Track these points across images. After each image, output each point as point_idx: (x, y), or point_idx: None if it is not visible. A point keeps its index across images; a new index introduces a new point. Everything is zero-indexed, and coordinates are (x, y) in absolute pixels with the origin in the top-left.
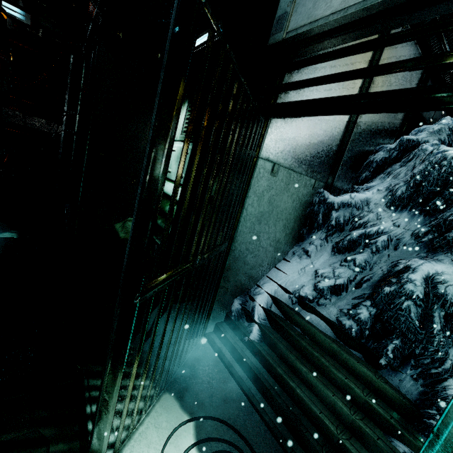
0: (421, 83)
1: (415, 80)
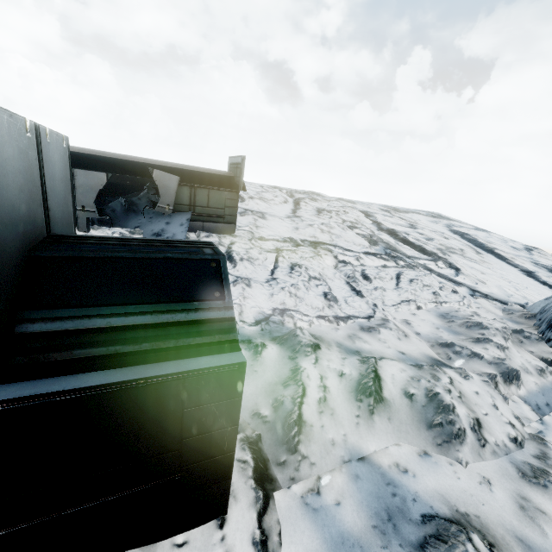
0: None
1: None
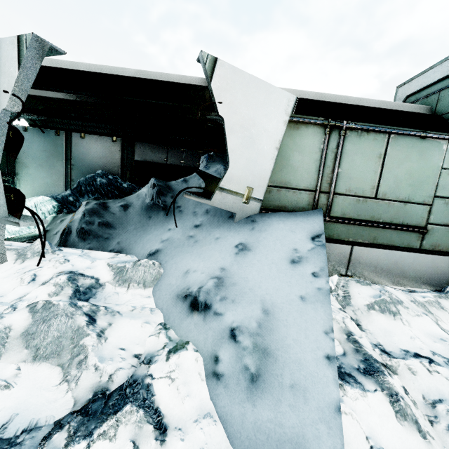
0: (126, 148)
1: (116, 149)
